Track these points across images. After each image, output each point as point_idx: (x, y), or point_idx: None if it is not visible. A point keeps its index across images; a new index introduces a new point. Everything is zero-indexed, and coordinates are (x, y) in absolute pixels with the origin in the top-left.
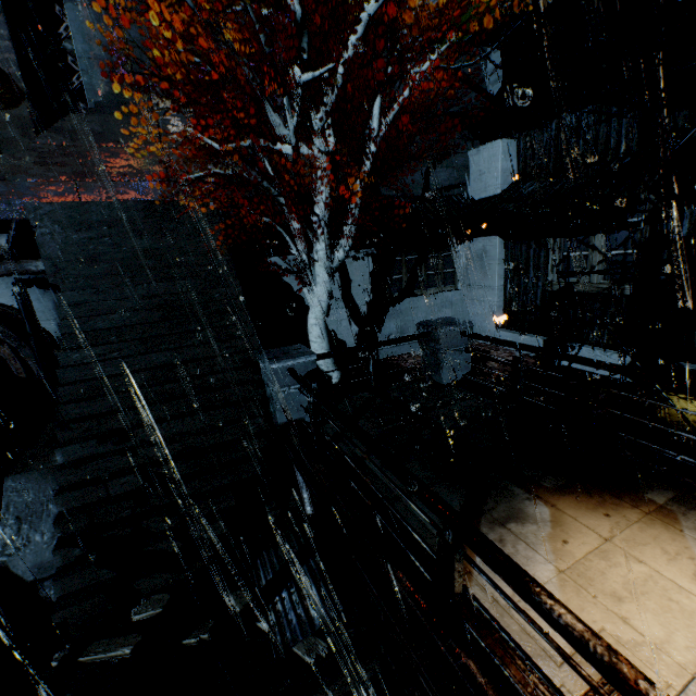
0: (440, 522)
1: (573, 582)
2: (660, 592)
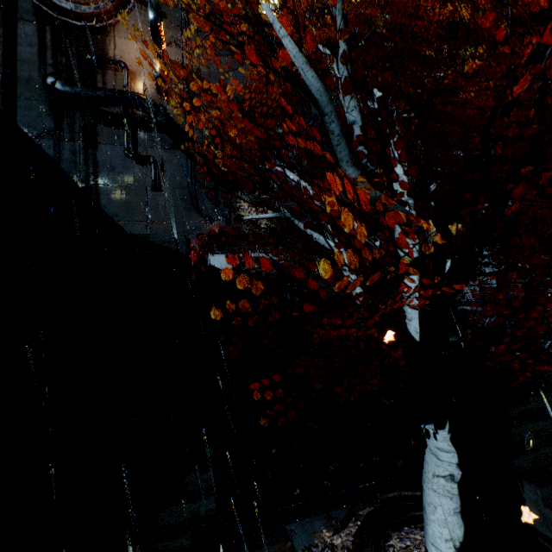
0: None
1: None
2: None
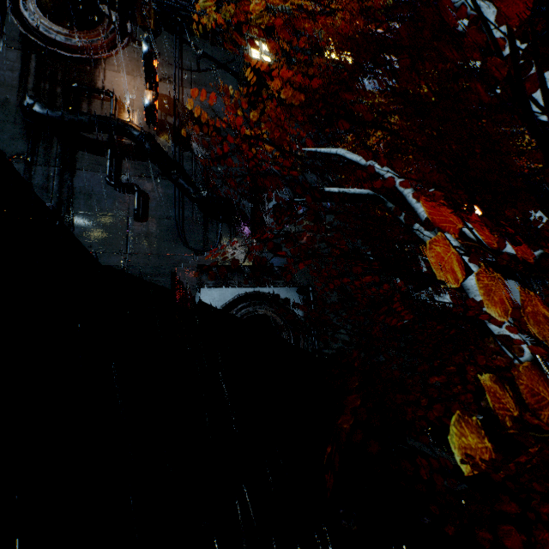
0: None
1: None
2: None
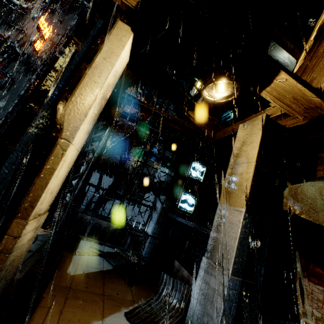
0: None
1: None
2: None
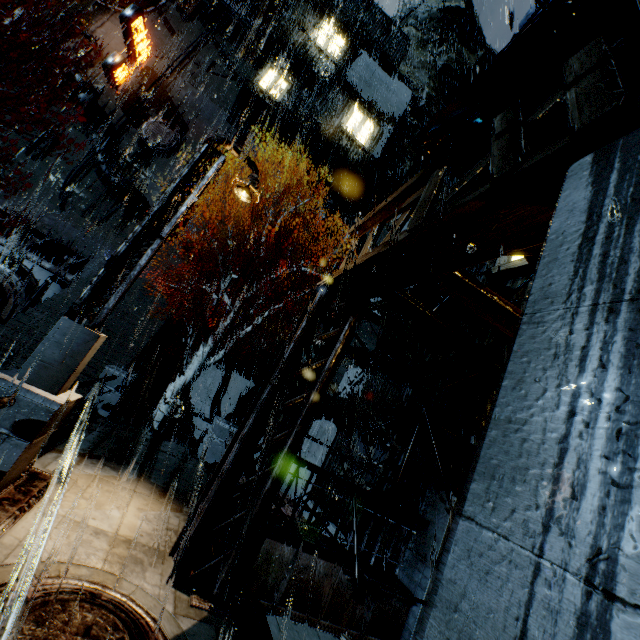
0: (83, 449)
1: (94, 478)
2: (119, 498)
